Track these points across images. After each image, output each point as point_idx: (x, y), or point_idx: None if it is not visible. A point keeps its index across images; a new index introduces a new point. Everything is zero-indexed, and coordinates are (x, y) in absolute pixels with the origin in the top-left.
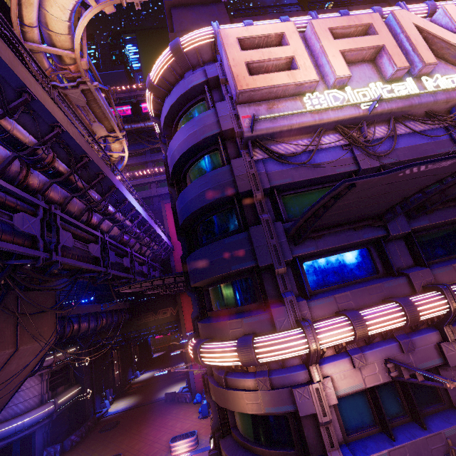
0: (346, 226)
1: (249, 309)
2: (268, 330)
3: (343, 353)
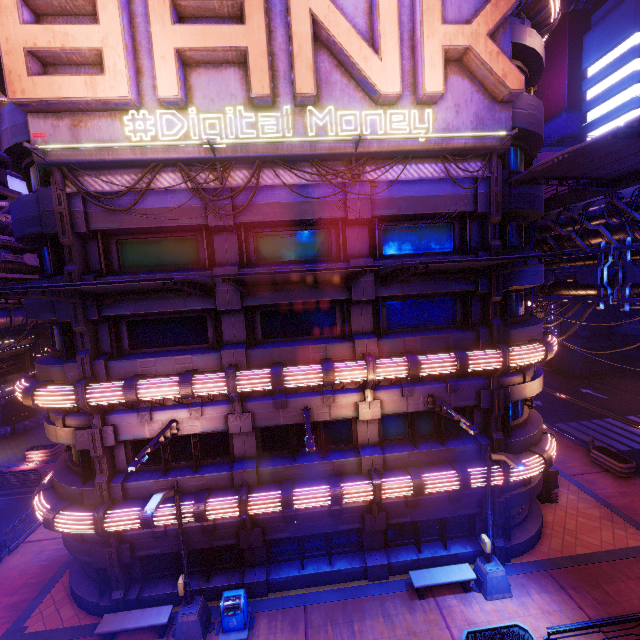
0: (163, 293)
1: (63, 357)
2: (63, 380)
3: (136, 409)
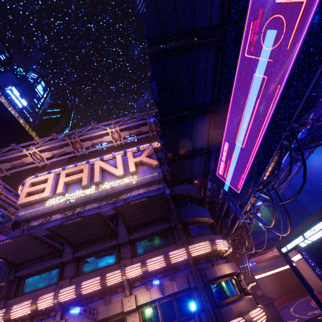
0: (42, 258)
1: None
2: None
3: None
